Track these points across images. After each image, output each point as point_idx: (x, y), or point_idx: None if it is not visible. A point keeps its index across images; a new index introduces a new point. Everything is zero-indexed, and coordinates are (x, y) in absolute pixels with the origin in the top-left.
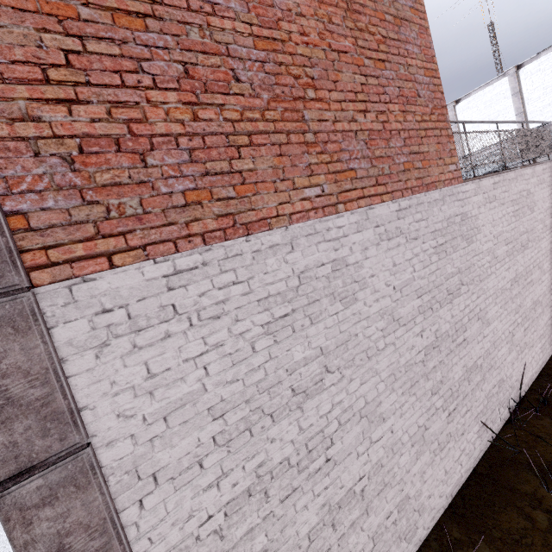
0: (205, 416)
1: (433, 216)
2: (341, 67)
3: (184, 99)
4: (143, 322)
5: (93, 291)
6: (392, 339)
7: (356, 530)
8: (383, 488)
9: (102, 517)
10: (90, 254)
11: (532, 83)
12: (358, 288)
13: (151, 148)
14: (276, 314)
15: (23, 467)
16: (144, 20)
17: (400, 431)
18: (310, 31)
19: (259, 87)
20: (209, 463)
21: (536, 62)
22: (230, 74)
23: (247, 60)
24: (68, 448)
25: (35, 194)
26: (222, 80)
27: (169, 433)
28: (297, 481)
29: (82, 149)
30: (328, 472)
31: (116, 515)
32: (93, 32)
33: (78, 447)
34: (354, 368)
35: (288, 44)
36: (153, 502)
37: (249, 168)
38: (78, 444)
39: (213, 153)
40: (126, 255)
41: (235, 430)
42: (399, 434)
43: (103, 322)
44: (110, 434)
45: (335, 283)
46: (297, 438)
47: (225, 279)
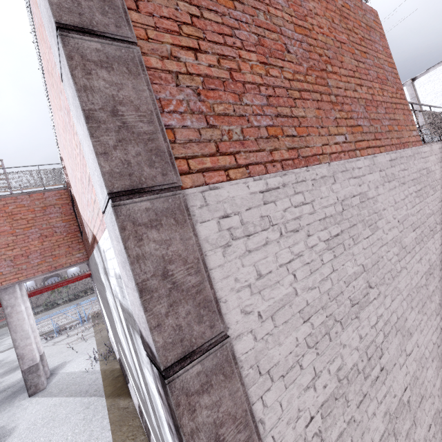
0: (298, 318)
1: (410, 168)
2: (343, 53)
3: (259, 60)
4: (251, 228)
5: (217, 197)
6: (404, 263)
7: (410, 441)
8: (421, 400)
9: (243, 408)
10: (213, 167)
11: (425, 90)
12: (377, 218)
13: (244, 91)
14: (332, 233)
15: (186, 352)
16: (233, 2)
17: (422, 347)
18: (323, 26)
19: (300, 58)
20: (305, 364)
21: (426, 75)
22: (284, 47)
23: (291, 39)
24: (216, 335)
25: (178, 115)
26: (279, 50)
27: (276, 331)
28: (365, 388)
29: (204, 85)
30: (383, 380)
31: (252, 408)
32: (205, 5)
33: (222, 336)
34: (385, 286)
35: (312, 32)
36: (271, 399)
37: (302, 115)
38: (223, 333)
39: (280, 100)
40: (236, 171)
41: (319, 334)
42: (422, 349)
43: (225, 225)
44: (237, 328)
45: (363, 212)
46: (359, 346)
47: (297, 200)
